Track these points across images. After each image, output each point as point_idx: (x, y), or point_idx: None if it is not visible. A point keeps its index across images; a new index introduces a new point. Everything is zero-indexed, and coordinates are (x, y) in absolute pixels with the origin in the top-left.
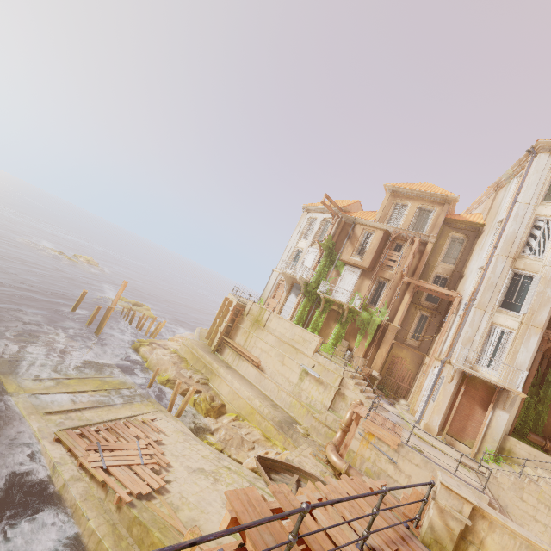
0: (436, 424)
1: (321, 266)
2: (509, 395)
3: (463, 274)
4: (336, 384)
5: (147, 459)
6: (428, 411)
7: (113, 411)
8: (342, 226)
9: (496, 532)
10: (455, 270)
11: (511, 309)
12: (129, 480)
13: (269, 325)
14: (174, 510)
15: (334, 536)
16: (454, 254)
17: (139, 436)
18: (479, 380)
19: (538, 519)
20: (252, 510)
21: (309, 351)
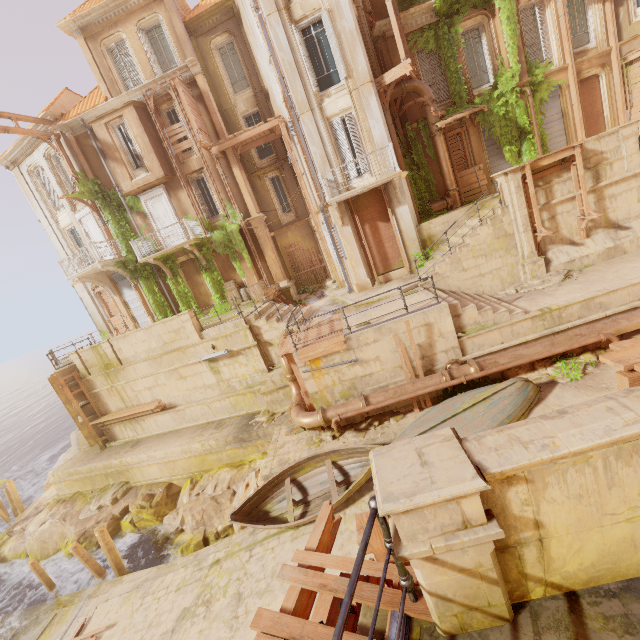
0: (364, 276)
1: (113, 225)
2: (394, 185)
3: (266, 90)
4: (250, 341)
5: None
6: (349, 271)
7: None
8: (78, 147)
9: (550, 484)
10: (255, 93)
11: (332, 84)
12: None
13: (124, 357)
14: None
15: None
16: (238, 72)
17: None
18: (363, 195)
19: (484, 273)
20: None
21: (193, 338)
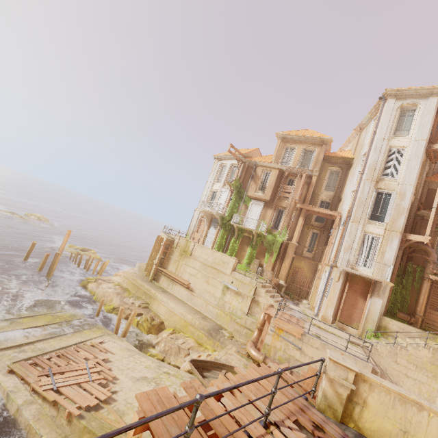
0: (330, 314)
1: (232, 202)
2: (381, 285)
3: (341, 198)
4: (251, 294)
5: (95, 376)
6: (323, 305)
7: (64, 340)
8: (246, 169)
9: (375, 391)
10: (334, 196)
11: (378, 220)
12: (78, 396)
13: (194, 254)
14: (120, 416)
15: (239, 418)
16: (333, 183)
17: (88, 357)
18: (359, 276)
19: (409, 375)
20: (161, 407)
21: (228, 270)
